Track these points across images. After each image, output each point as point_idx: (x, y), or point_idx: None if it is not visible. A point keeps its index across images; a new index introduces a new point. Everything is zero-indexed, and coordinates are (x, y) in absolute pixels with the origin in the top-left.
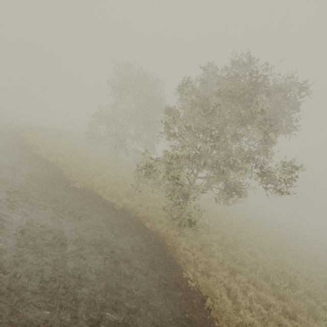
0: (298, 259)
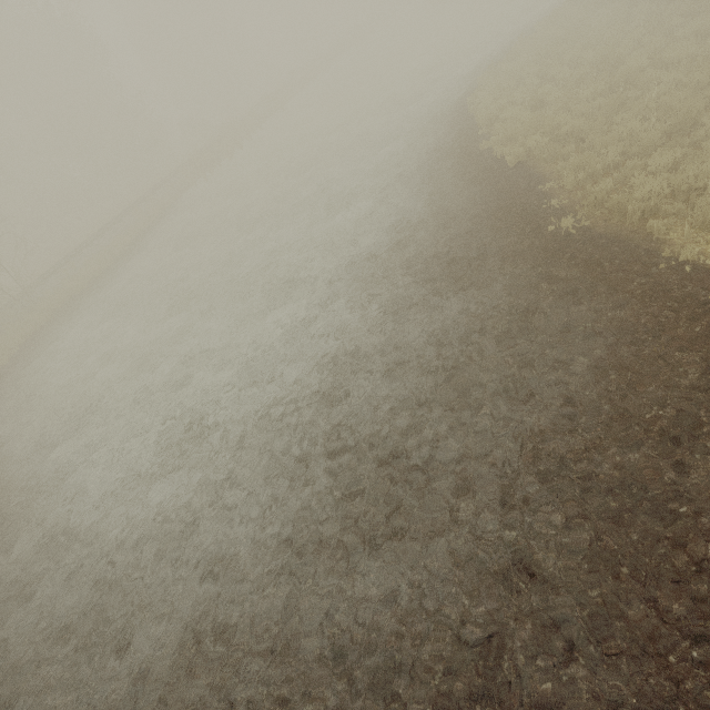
0: None
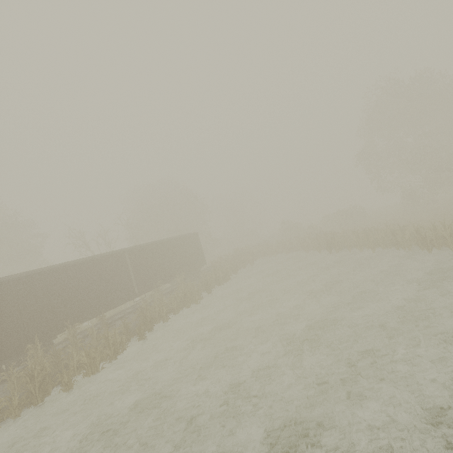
0: None
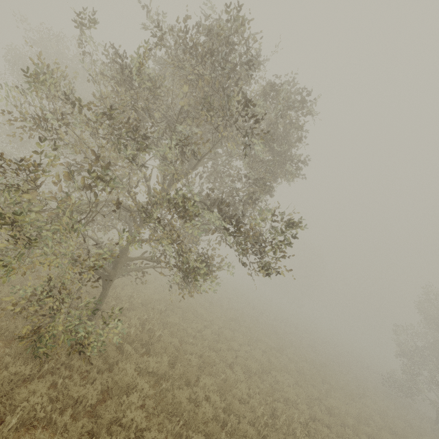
0: (298, 377)
